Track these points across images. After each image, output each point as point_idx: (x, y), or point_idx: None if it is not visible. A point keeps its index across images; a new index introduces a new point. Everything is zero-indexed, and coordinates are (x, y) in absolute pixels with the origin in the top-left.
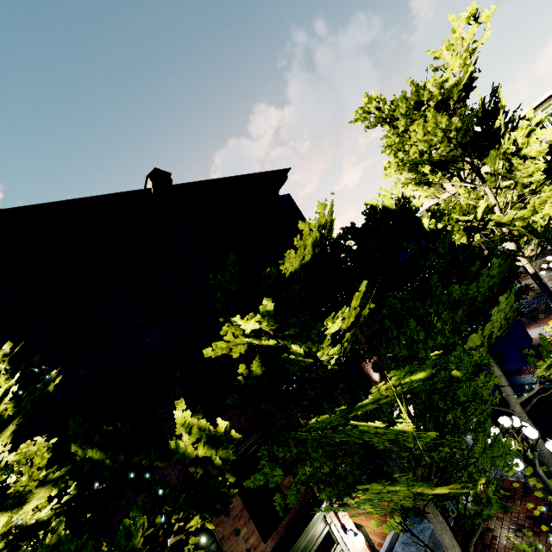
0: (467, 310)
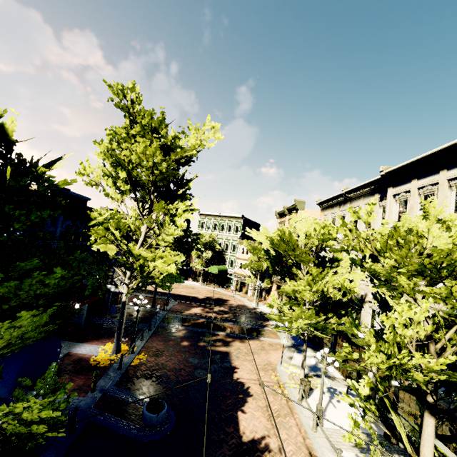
0: None
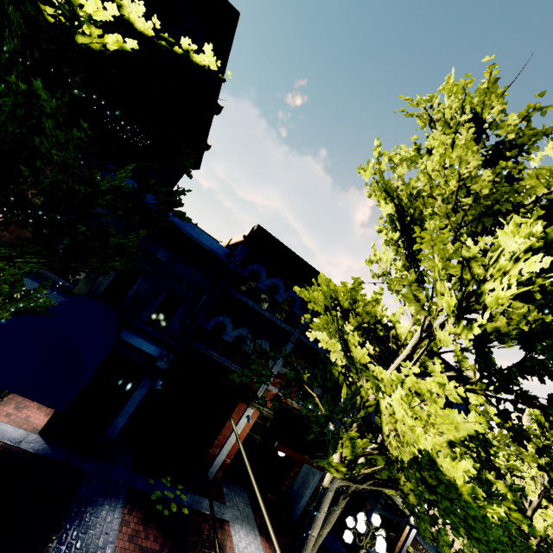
0: None
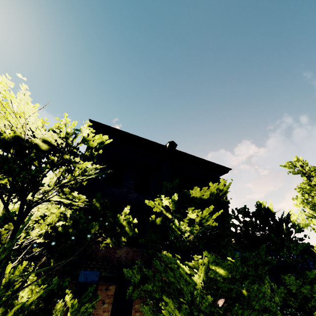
0: (299, 303)
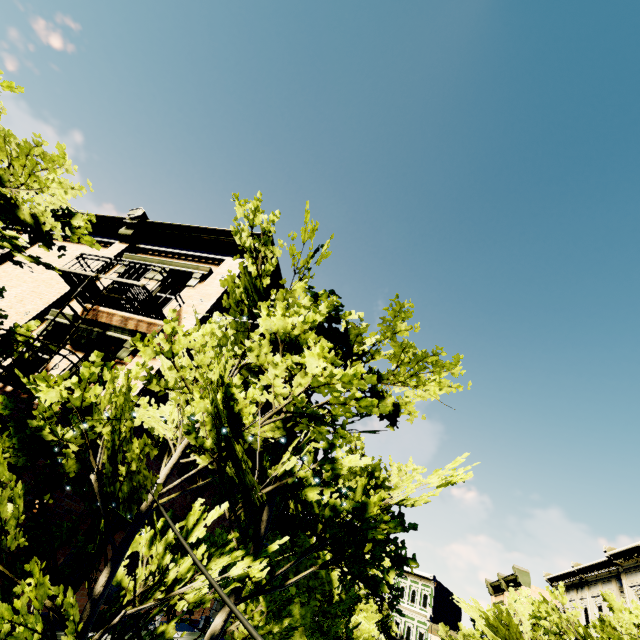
0: None
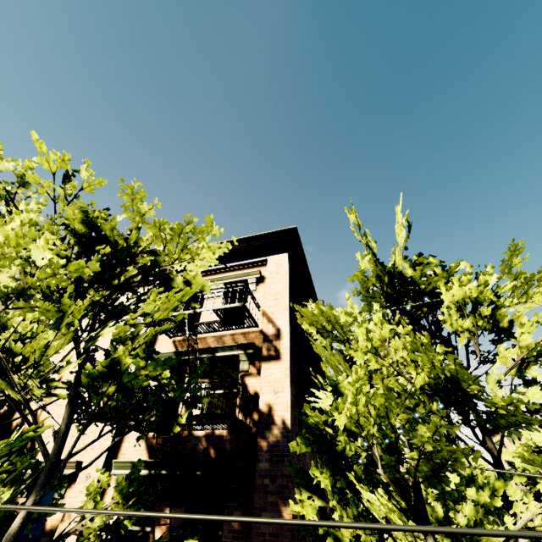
0: None
